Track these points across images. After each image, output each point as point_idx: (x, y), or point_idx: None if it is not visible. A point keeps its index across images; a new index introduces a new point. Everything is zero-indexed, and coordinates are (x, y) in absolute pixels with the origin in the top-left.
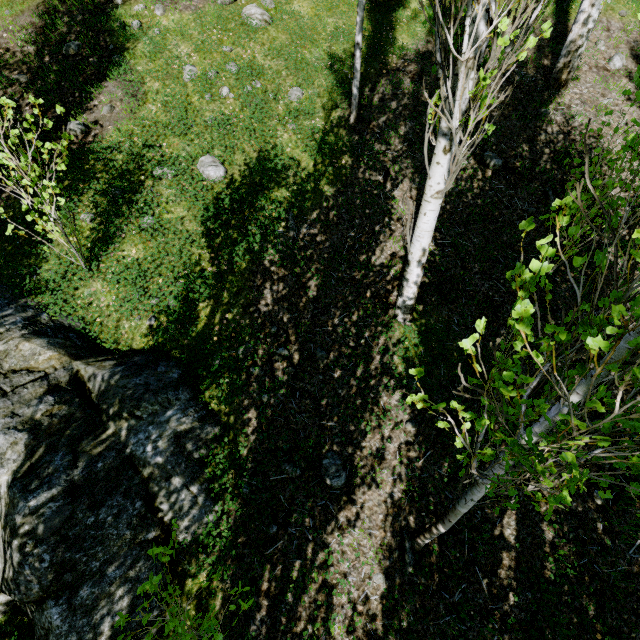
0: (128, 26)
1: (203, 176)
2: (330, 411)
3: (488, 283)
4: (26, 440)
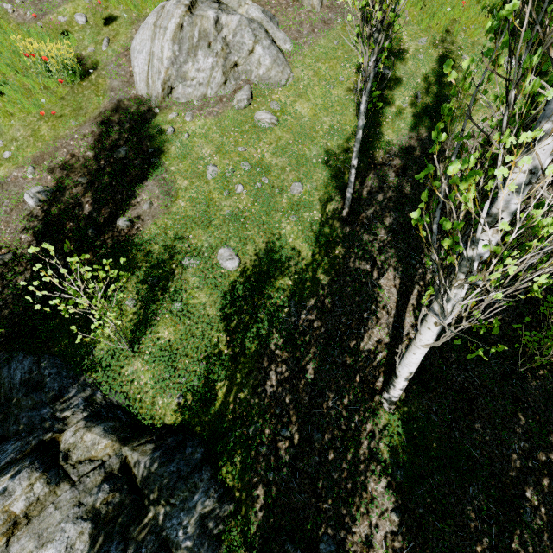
0: (164, 131)
1: (221, 266)
2: (325, 493)
3: (464, 374)
4: (90, 529)
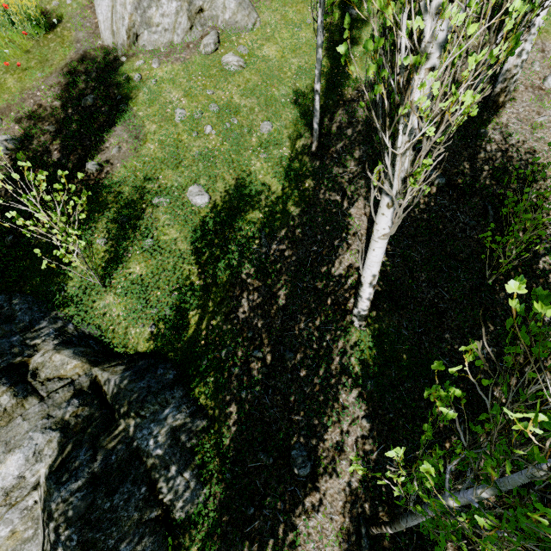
0: (131, 79)
1: (192, 203)
2: (297, 406)
3: (433, 291)
4: (58, 438)
